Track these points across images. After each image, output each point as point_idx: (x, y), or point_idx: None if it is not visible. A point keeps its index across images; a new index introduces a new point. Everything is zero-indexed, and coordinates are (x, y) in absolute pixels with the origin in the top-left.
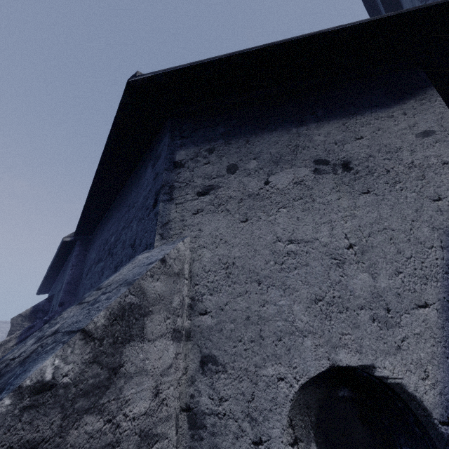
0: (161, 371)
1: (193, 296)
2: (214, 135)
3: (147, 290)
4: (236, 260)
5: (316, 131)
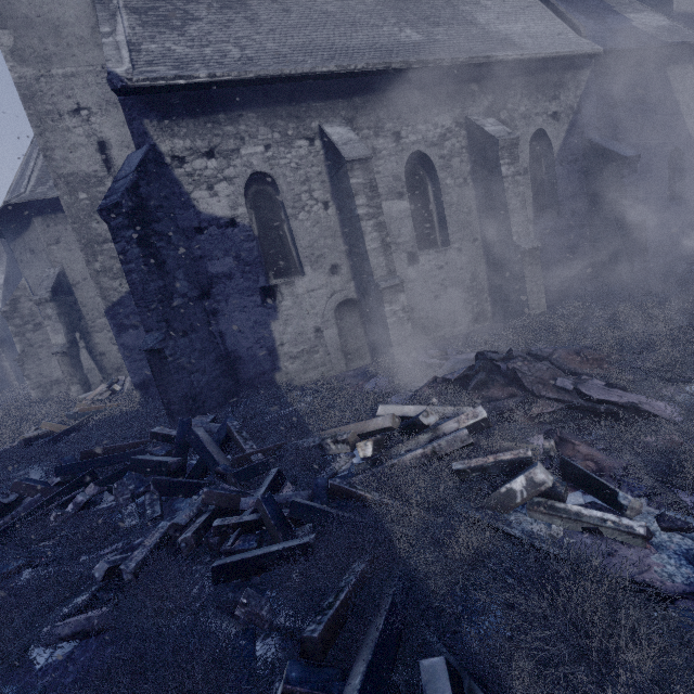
0: (30, 307)
1: (34, 291)
2: (12, 238)
3: (17, 295)
4: (34, 282)
5: (25, 237)
